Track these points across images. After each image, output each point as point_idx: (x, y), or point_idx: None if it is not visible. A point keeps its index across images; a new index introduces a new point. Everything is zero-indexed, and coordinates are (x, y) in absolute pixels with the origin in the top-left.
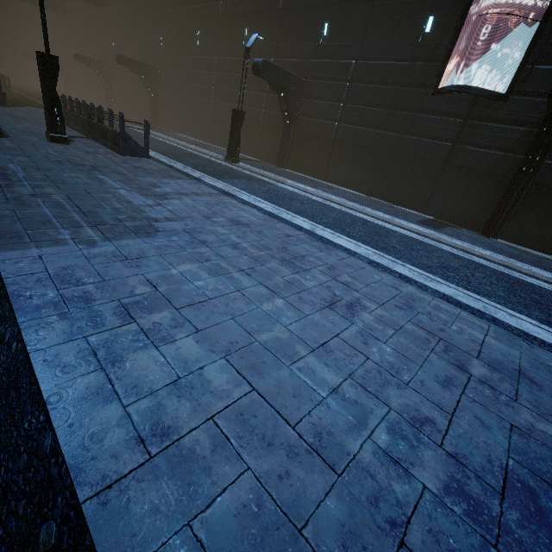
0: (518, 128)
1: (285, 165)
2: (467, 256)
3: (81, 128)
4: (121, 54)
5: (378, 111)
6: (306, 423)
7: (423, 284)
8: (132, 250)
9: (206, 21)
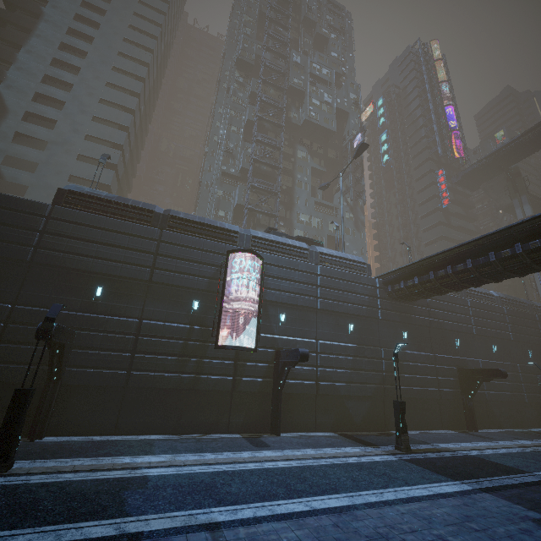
0: (264, 364)
1: (44, 432)
2: (325, 462)
3: None
4: None
5: (171, 359)
6: None
7: (388, 499)
8: None
9: None
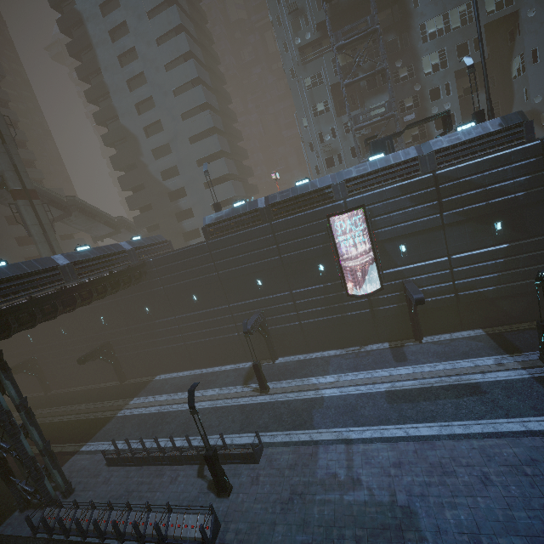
0: (394, 294)
1: (277, 358)
2: (445, 382)
3: (186, 461)
4: (82, 357)
5: (321, 309)
6: (539, 532)
7: (471, 433)
8: (430, 526)
9: (150, 299)
